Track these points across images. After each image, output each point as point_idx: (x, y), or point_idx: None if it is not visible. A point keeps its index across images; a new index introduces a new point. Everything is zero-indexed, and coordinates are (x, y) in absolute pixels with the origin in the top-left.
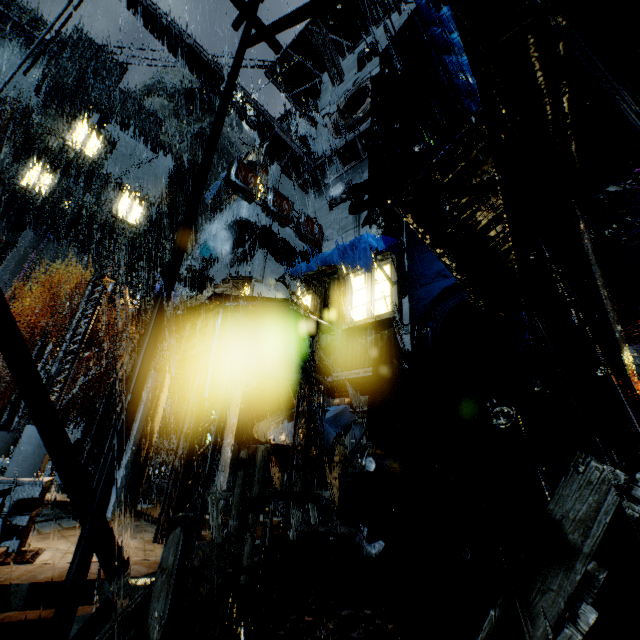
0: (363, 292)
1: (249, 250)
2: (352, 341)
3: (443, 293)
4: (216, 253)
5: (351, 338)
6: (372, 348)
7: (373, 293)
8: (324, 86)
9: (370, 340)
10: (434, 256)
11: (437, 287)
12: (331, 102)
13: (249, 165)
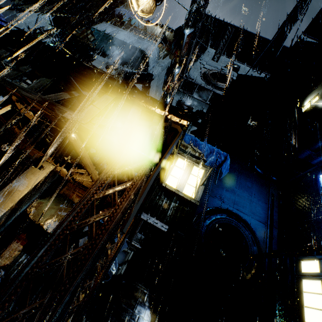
0: (181, 171)
1: (131, 75)
2: (160, 196)
3: (218, 209)
4: (99, 46)
5: (161, 193)
6: (173, 212)
7: (187, 178)
8: (208, 52)
9: (173, 205)
10: (221, 185)
11: (217, 203)
12: (207, 62)
13: (162, 34)
